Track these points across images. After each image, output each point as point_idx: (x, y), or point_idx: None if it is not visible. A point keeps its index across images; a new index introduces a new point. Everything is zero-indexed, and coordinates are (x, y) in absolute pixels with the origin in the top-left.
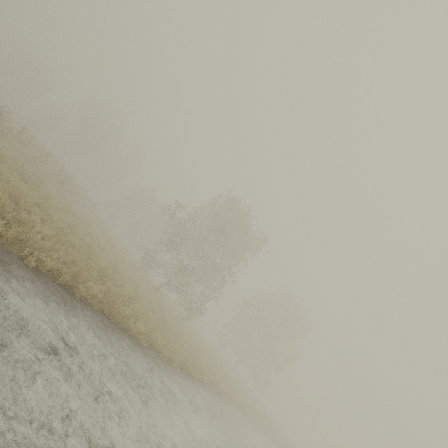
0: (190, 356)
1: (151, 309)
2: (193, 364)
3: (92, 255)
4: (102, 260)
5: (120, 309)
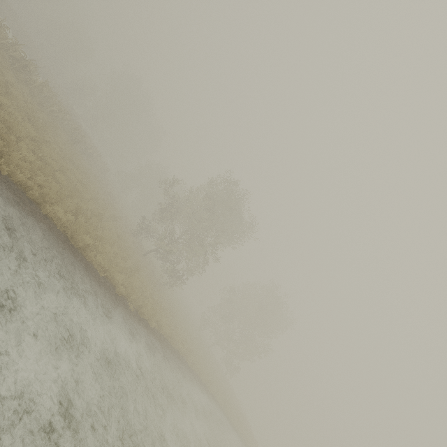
0: (149, 305)
1: (124, 257)
2: (149, 311)
3: (74, 194)
4: (86, 203)
5: (82, 237)
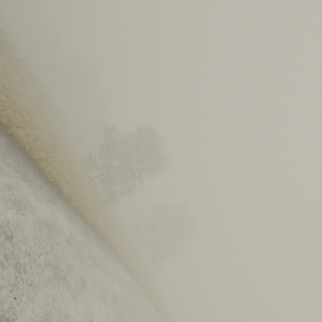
0: (87, 207)
1: (71, 174)
2: (86, 209)
3: (35, 127)
4: (44, 136)
5: (37, 152)
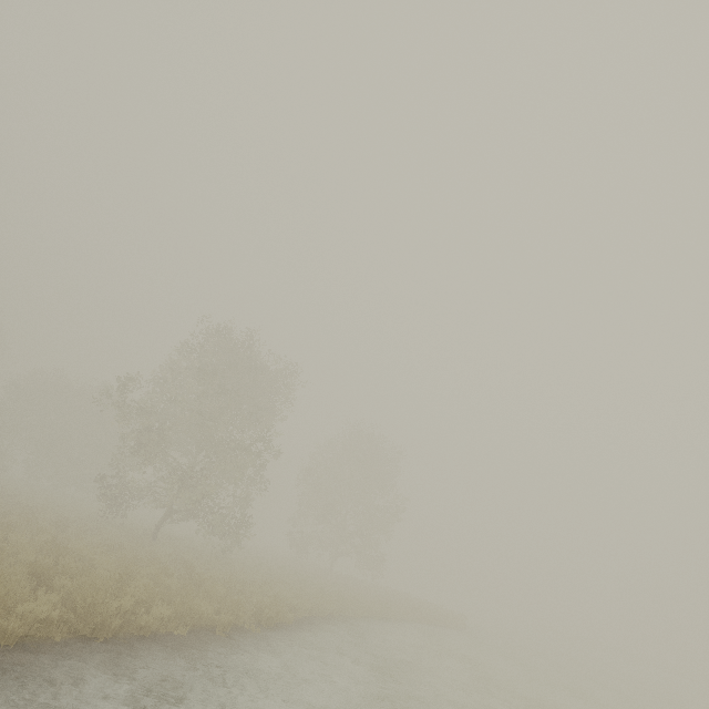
0: (263, 599)
1: (164, 572)
2: (274, 606)
3: None
4: (20, 549)
5: (110, 610)
